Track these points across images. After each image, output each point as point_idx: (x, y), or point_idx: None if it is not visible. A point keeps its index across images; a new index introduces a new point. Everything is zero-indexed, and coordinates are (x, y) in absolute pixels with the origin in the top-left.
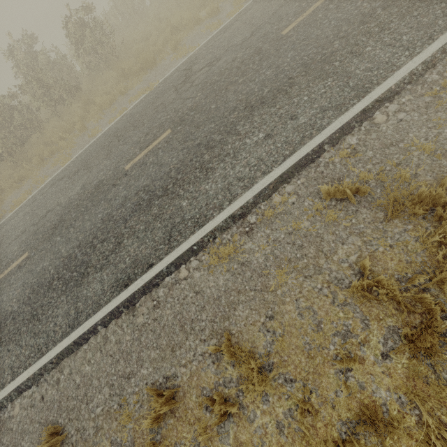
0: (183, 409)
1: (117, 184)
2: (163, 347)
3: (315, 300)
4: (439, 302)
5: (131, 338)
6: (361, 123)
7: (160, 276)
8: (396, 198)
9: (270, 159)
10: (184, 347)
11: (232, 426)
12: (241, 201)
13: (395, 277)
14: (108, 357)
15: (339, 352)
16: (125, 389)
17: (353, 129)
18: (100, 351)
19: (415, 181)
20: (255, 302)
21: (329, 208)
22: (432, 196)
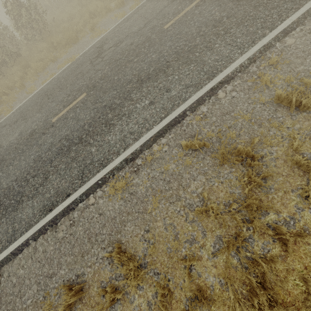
0: (88, 297)
1: (46, 133)
2: (75, 254)
3: (175, 219)
4: (244, 220)
5: (54, 248)
6: (210, 97)
7: (75, 202)
8: (223, 153)
9: (152, 120)
10: (90, 253)
11: (120, 306)
12: (131, 149)
13: (223, 203)
14: (37, 263)
15: (187, 253)
16: (48, 285)
17: (205, 101)
18: (31, 258)
19: (238, 139)
20: (138, 221)
21: (187, 155)
22: (245, 151)
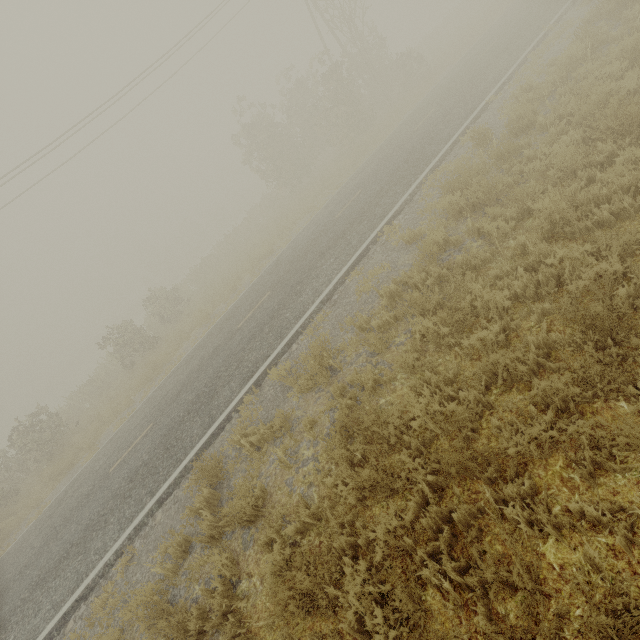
0: None
1: None
2: None
3: None
4: None
5: None
6: (60, 631)
7: None
8: None
9: None
10: None
11: None
12: None
13: None
14: None
15: None
16: None
17: (53, 639)
18: None
19: None
20: None
21: None
22: None
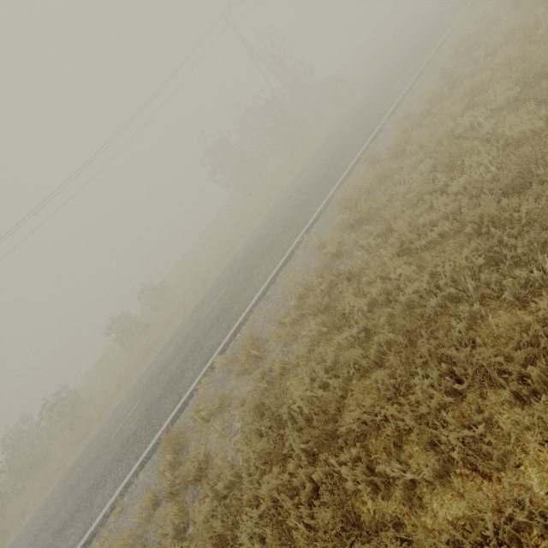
0: None
1: None
2: None
3: None
4: None
5: None
6: None
7: None
8: None
9: None
10: None
11: None
12: None
13: None
14: None
15: None
16: None
17: None
18: None
19: None
20: None
21: None
22: None
